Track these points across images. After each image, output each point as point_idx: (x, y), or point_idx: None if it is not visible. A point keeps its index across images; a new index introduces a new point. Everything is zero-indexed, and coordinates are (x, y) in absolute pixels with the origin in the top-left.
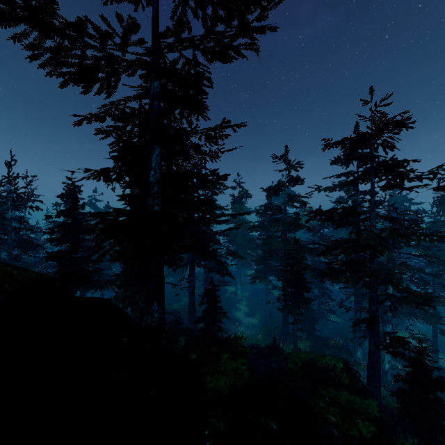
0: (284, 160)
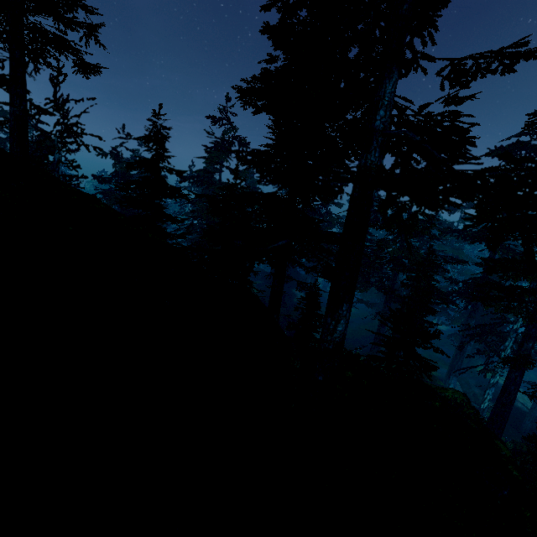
0: None
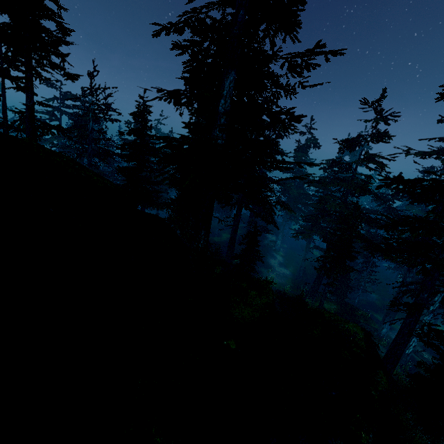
0: (375, 108)
